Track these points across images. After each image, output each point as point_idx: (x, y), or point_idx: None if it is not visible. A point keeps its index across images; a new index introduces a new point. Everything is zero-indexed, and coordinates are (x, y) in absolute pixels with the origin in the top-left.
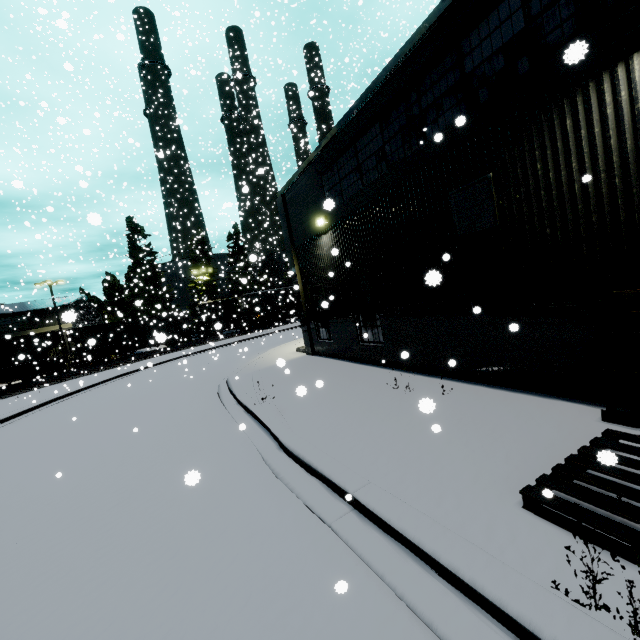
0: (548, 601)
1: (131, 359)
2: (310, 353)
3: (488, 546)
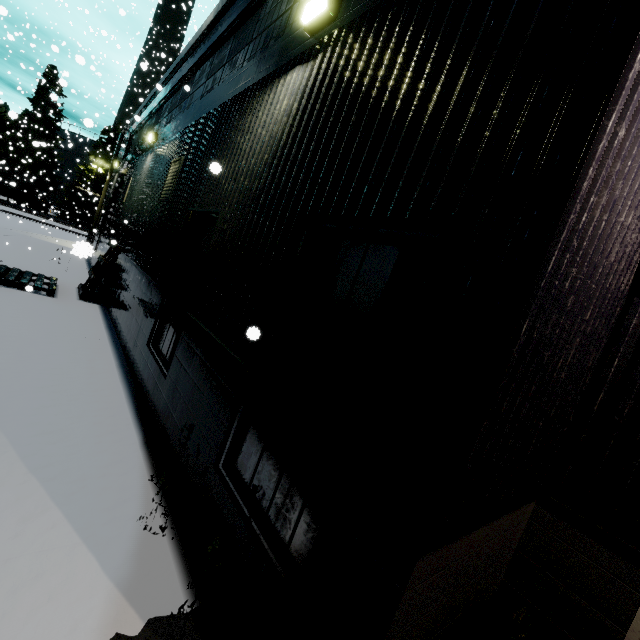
0: None
1: None
2: None
3: None
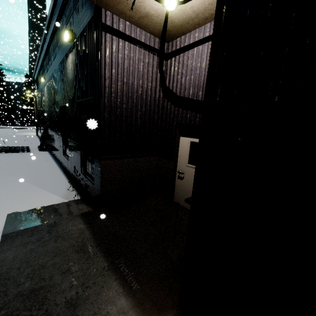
0: None
1: None
2: (36, 134)
3: None
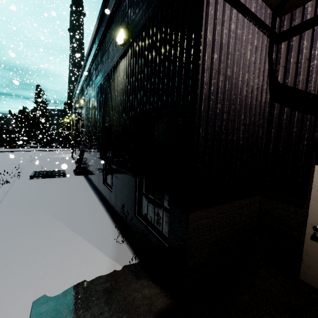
0: (16, 175)
1: (20, 147)
2: (71, 156)
3: (21, 174)
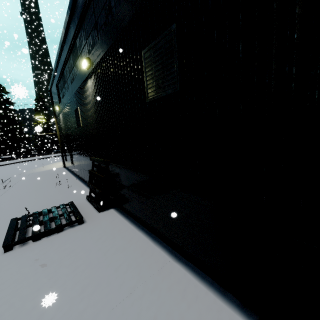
0: None
1: None
2: (63, 166)
3: None
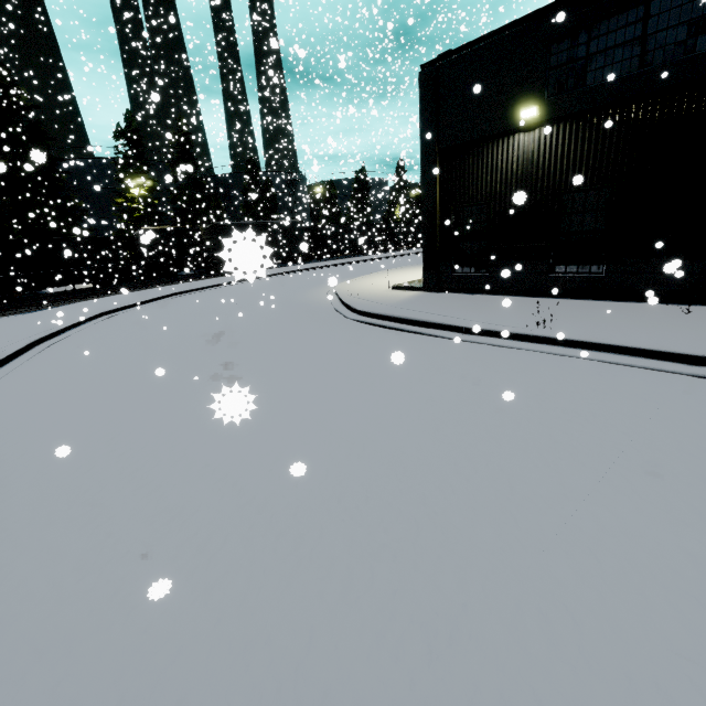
0: None
1: (63, 298)
2: (434, 290)
3: None
